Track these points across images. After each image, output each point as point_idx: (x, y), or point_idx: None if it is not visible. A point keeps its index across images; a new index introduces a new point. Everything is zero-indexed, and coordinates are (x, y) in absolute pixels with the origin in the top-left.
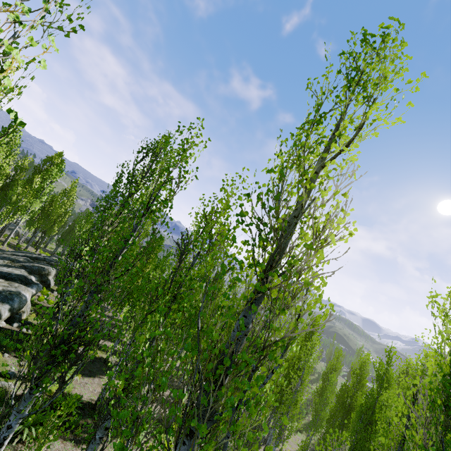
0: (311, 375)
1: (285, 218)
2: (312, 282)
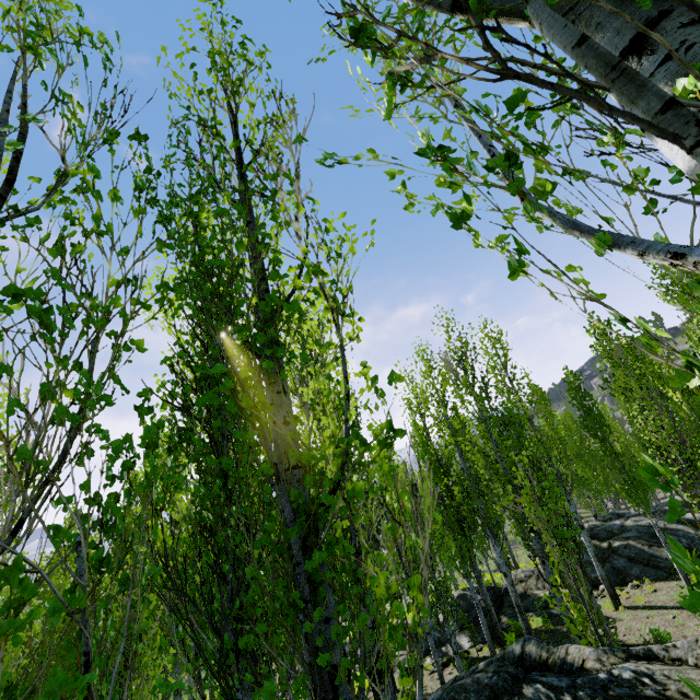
0: None
1: None
2: None
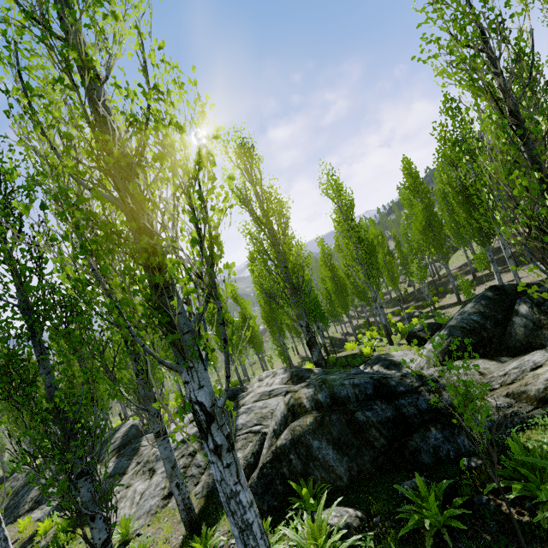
0: None
1: None
2: None
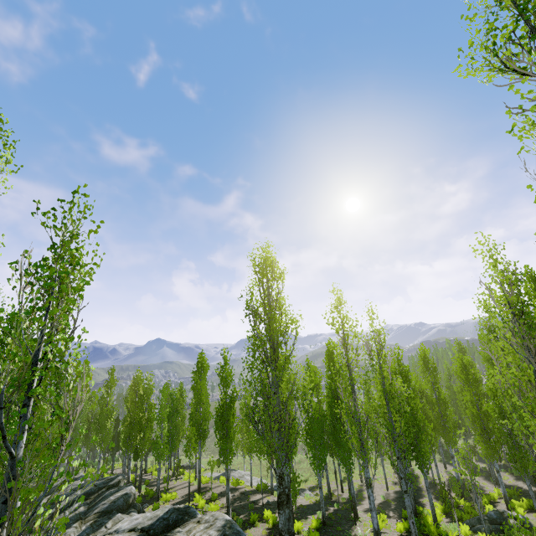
0: None
1: None
2: None
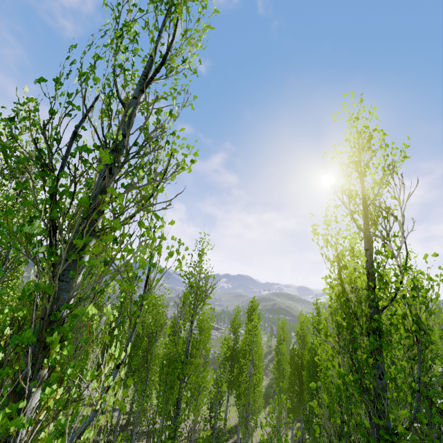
0: (269, 355)
1: (46, 124)
2: (142, 221)
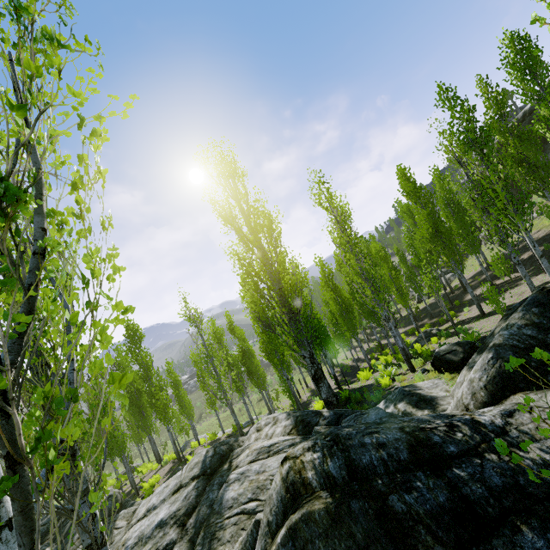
0: None
1: None
2: None
